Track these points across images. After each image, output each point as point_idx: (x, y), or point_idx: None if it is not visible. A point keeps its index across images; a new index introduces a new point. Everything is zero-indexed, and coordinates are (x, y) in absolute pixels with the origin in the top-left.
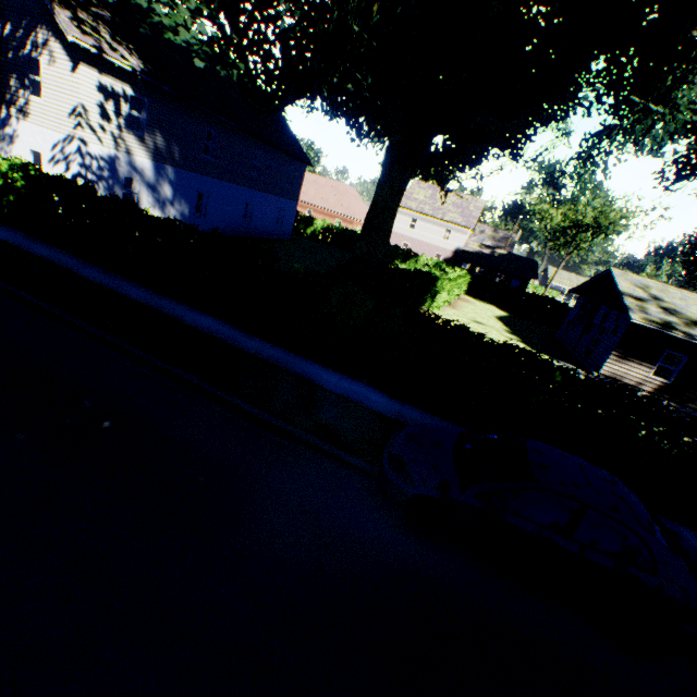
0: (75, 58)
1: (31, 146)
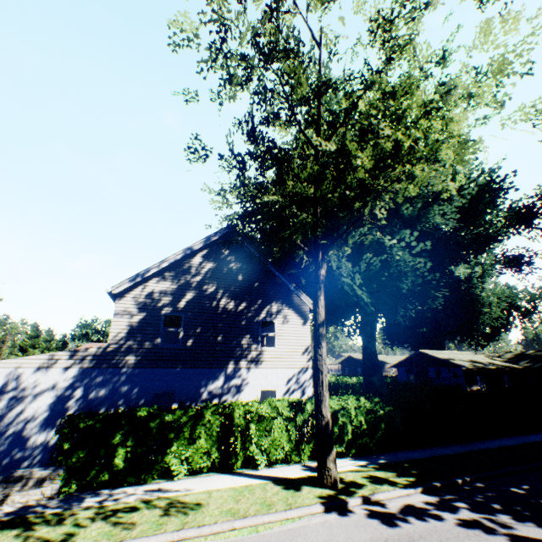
0: (304, 316)
1: (261, 387)
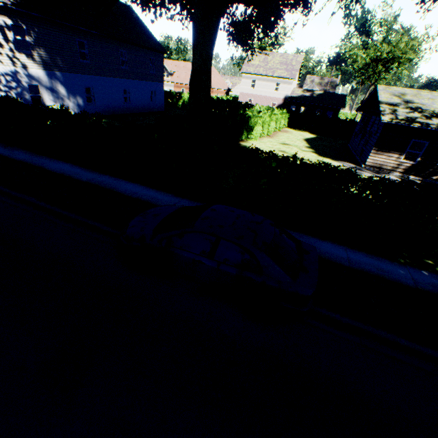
0: None
1: None
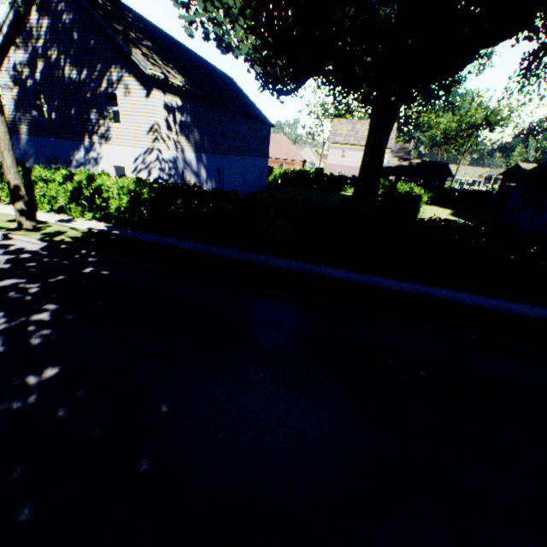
0: (148, 86)
1: (113, 163)
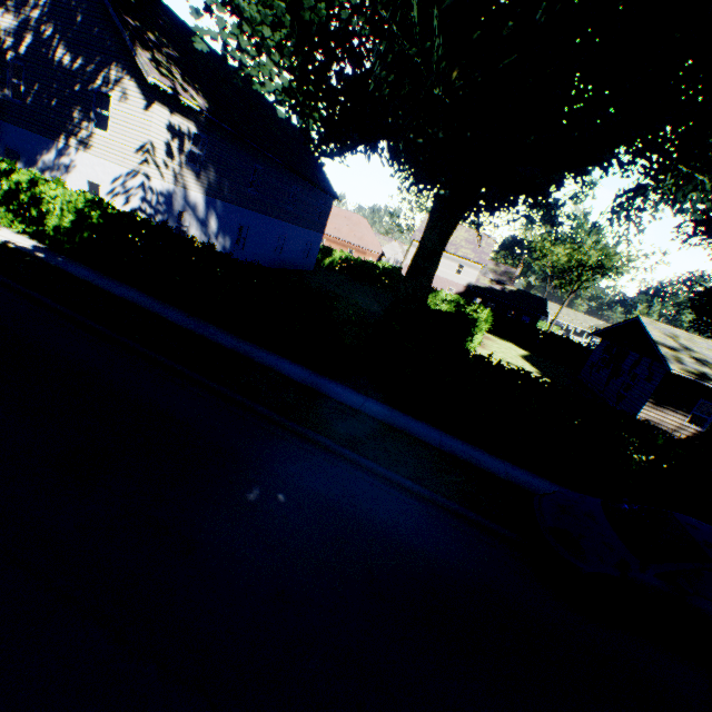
0: (150, 97)
1: (88, 177)
